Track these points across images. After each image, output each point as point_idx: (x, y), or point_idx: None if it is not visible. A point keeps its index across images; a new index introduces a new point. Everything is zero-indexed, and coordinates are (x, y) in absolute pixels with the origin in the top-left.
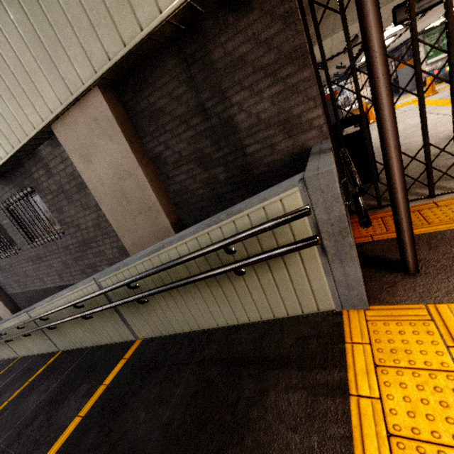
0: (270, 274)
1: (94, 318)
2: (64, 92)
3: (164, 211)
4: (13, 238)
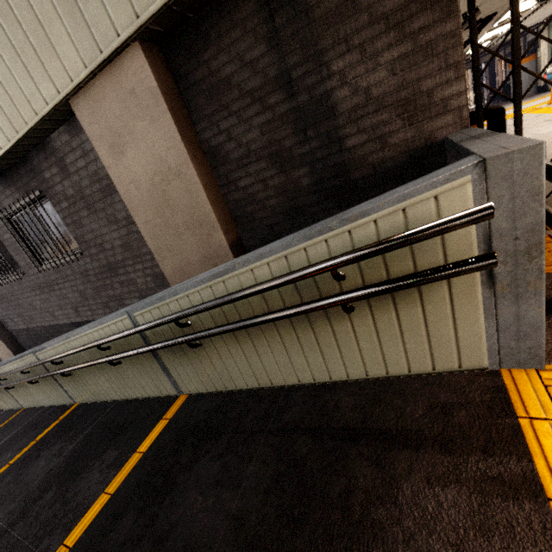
0: (394, 313)
1: (124, 365)
2: (91, 49)
3: (221, 227)
4: (16, 259)
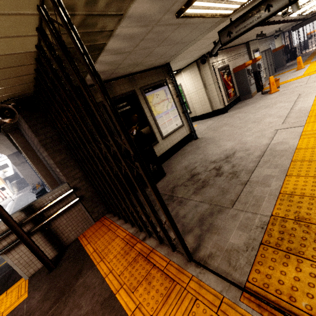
0: None
1: None
2: None
3: (48, 184)
4: None
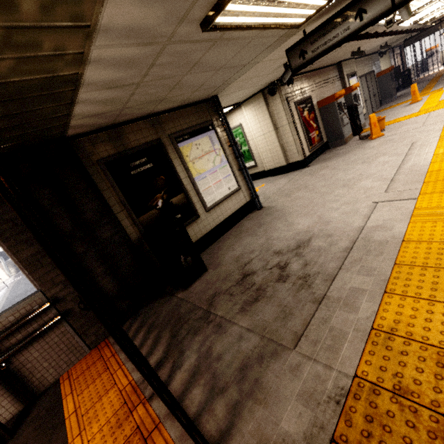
0: None
1: None
2: None
3: (31, 281)
4: None
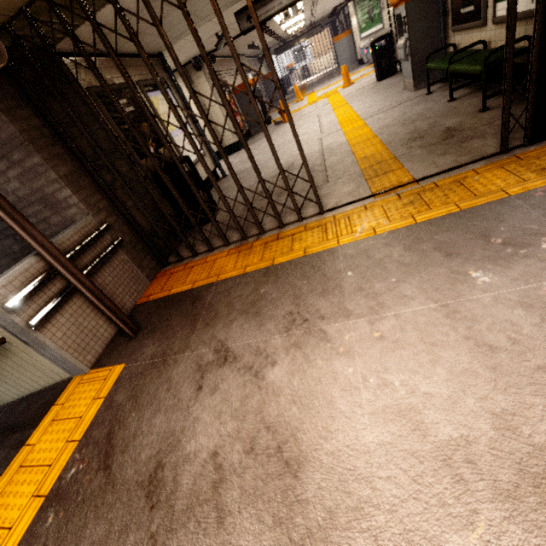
0: (10, 360)
1: None
2: None
3: None
4: None
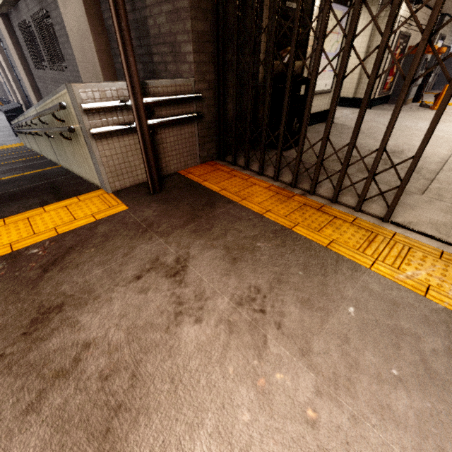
0: (79, 147)
1: (44, 138)
2: None
3: None
4: (43, 54)
